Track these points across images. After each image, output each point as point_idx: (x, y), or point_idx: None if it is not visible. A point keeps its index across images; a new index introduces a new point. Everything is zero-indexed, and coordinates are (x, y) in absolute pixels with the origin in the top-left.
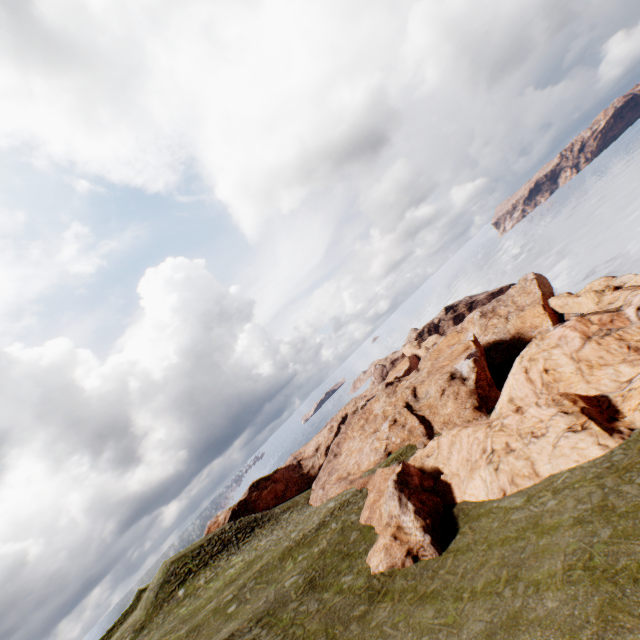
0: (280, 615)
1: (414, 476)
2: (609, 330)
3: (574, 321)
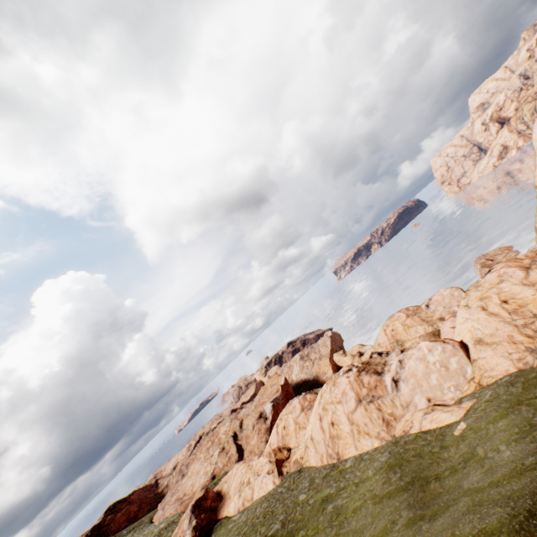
0: None
1: (209, 499)
2: (311, 406)
3: (301, 397)
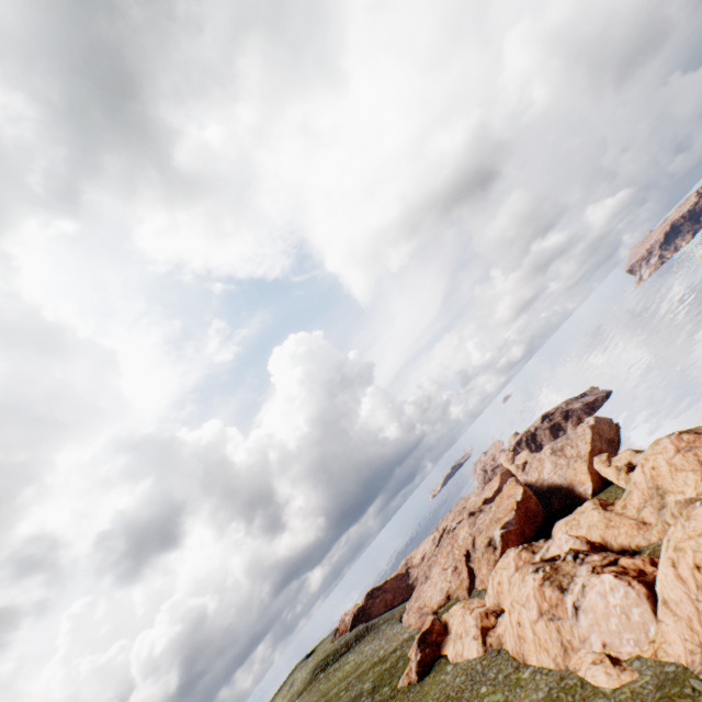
0: (358, 701)
1: (434, 633)
2: None
3: (516, 552)
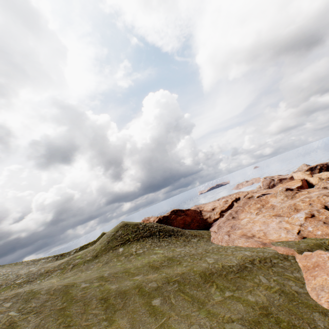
0: None
1: None
2: None
3: None
